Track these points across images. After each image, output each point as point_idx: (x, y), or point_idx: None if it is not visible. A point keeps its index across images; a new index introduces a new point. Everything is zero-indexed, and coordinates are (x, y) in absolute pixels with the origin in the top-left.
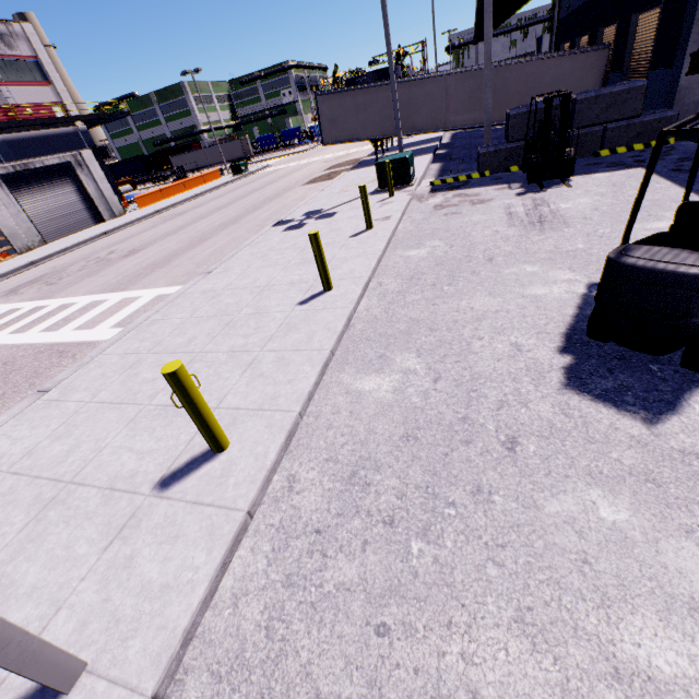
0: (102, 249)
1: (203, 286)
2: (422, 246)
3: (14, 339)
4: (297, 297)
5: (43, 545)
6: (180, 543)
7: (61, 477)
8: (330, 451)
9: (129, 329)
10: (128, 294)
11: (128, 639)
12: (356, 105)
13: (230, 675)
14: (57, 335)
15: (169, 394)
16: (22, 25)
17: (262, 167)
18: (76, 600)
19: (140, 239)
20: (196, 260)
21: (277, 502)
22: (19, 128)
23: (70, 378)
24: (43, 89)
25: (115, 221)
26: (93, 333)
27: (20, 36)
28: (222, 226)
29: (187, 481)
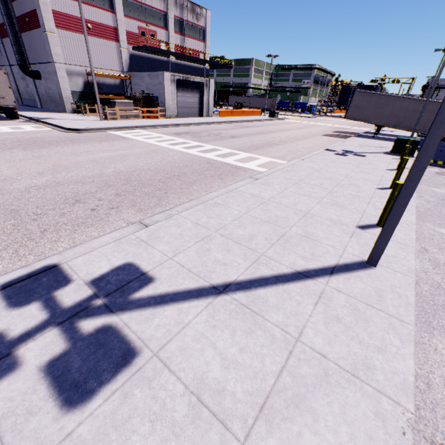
0: (212, 130)
1: (305, 164)
2: (439, 188)
3: (202, 154)
4: (373, 185)
5: (316, 227)
6: (388, 247)
7: (301, 210)
8: (439, 246)
9: (277, 169)
10: (251, 155)
11: (389, 263)
12: (377, 103)
13: (439, 288)
14: (226, 160)
15: (330, 200)
16: (207, 11)
17: (285, 118)
18: (352, 246)
19: (232, 132)
20: (280, 152)
21: (422, 253)
22: (183, 59)
23: (263, 178)
24: (200, 43)
25: (209, 118)
26: (247, 165)
27: (203, 16)
28: (282, 141)
29: (372, 230)
